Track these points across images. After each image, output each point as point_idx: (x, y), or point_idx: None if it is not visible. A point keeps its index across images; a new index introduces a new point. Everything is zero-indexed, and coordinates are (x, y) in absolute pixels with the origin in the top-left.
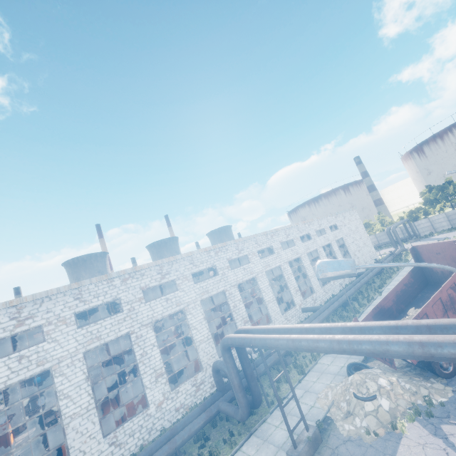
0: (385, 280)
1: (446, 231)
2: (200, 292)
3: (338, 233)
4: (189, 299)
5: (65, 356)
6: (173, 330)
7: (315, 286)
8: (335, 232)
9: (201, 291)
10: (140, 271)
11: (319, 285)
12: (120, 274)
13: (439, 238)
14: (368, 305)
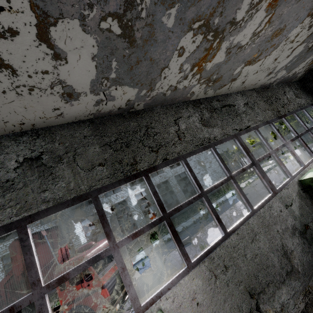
0: (193, 213)
1: (298, 146)
2: (2, 250)
3: (179, 169)
4: None
5: None
6: None
7: (139, 222)
8: (176, 168)
9: (4, 249)
10: None
11: (145, 220)
12: None
13: (286, 156)
14: (145, 247)
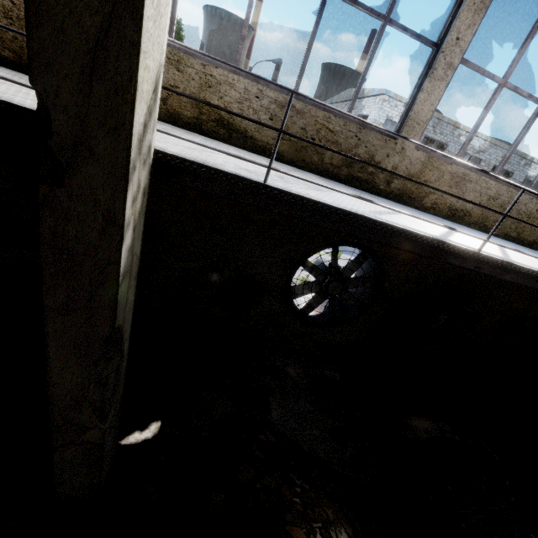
0: None
1: None
2: None
3: None
4: None
5: None
6: None
7: None
8: None
9: None
10: (537, 165)
11: None
12: (530, 159)
13: None
14: None
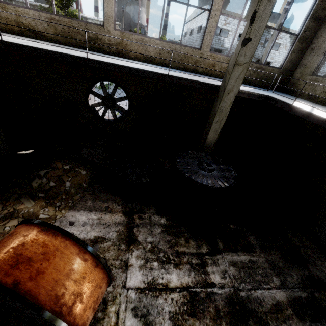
0: None
1: None
2: None
3: None
4: (322, 71)
5: (277, 61)
6: None
7: None
8: None
9: None
10: None
11: None
12: None
13: None
14: None
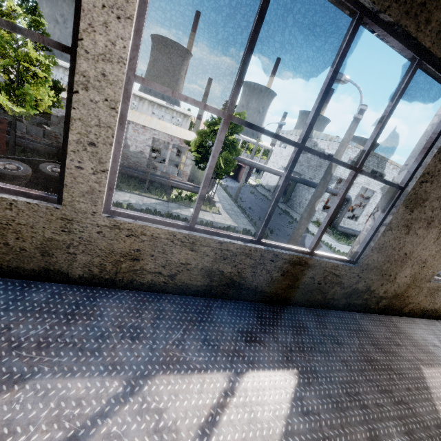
0: None
1: None
2: None
3: None
4: None
5: None
6: (357, 204)
7: None
8: None
9: None
10: None
11: None
12: None
13: None
14: None
